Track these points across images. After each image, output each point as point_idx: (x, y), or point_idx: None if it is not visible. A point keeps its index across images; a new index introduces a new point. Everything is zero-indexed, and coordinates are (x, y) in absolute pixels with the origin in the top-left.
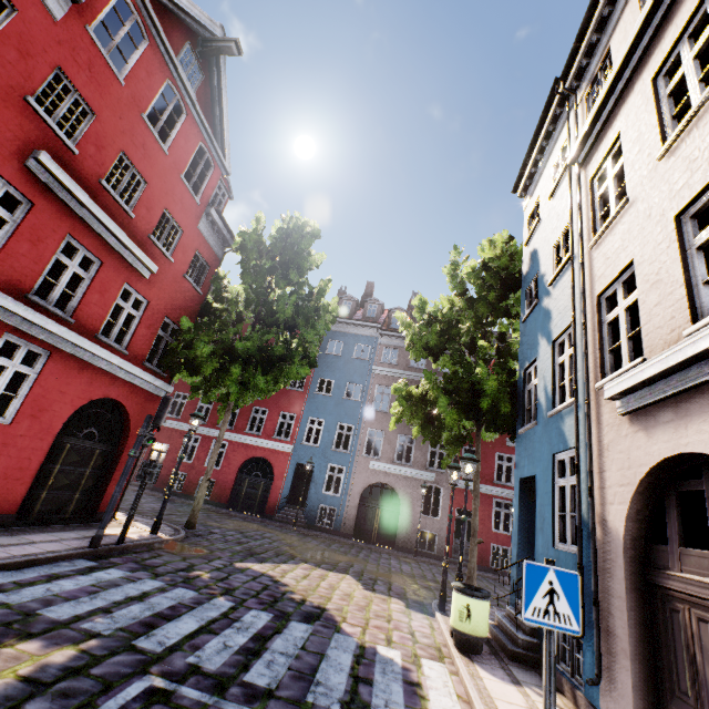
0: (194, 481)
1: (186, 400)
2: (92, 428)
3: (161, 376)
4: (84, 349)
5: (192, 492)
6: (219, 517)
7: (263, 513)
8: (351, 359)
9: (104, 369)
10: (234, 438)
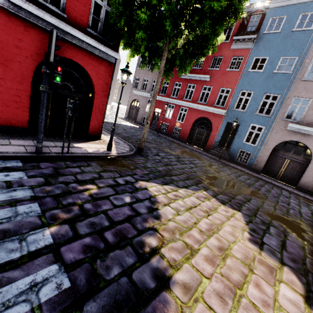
0: (171, 128)
1: (168, 85)
2: (66, 82)
3: (108, 44)
4: (14, 4)
5: (170, 133)
6: (175, 147)
7: (204, 148)
8: (290, 33)
9: (48, 29)
10: (190, 106)
